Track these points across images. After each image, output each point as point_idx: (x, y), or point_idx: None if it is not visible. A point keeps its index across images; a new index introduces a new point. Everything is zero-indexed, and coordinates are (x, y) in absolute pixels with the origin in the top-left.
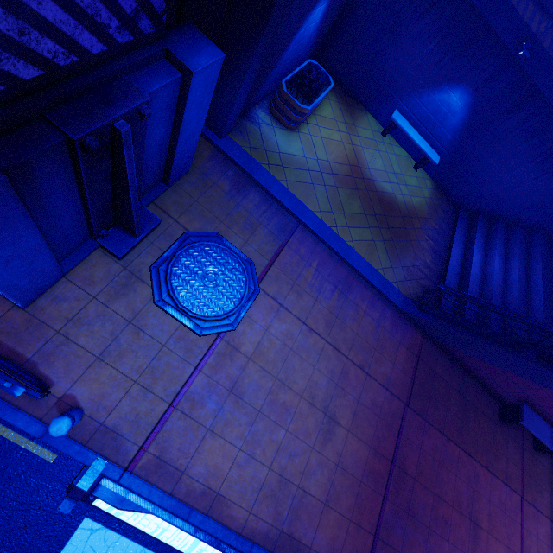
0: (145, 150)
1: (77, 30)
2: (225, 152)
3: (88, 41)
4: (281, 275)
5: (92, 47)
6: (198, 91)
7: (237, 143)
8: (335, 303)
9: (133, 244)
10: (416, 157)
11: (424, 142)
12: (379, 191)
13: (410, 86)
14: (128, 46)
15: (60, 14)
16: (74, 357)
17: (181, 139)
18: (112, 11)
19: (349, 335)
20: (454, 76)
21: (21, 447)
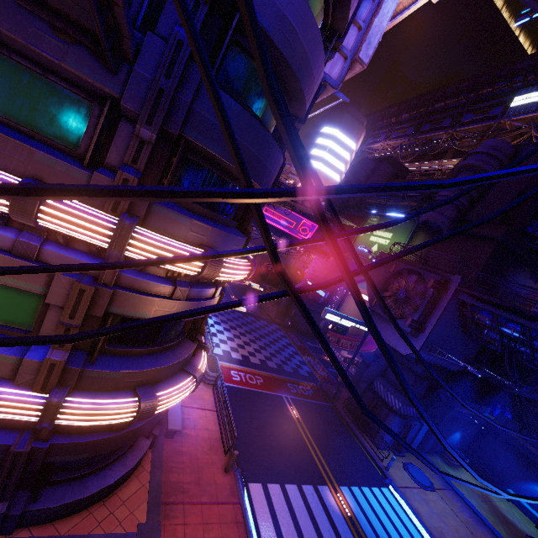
0: (410, 434)
1: (411, 412)
2: (424, 456)
3: (412, 414)
4: (444, 494)
5: (411, 414)
6: (423, 428)
7: (428, 456)
8: (470, 521)
9: (399, 454)
10: (535, 522)
11: (534, 511)
12: (502, 513)
13: (512, 478)
14: (414, 417)
15: (411, 410)
16: (386, 462)
17: (416, 438)
18: (415, 412)
19: (478, 535)
20: (531, 477)
21: (375, 467)
